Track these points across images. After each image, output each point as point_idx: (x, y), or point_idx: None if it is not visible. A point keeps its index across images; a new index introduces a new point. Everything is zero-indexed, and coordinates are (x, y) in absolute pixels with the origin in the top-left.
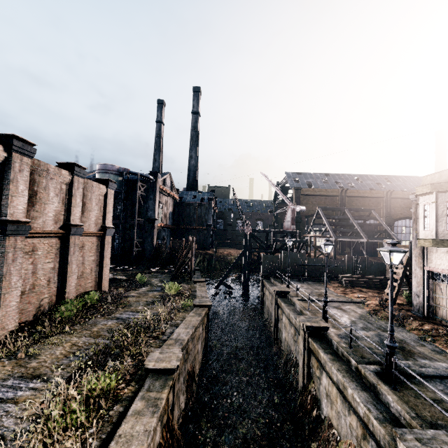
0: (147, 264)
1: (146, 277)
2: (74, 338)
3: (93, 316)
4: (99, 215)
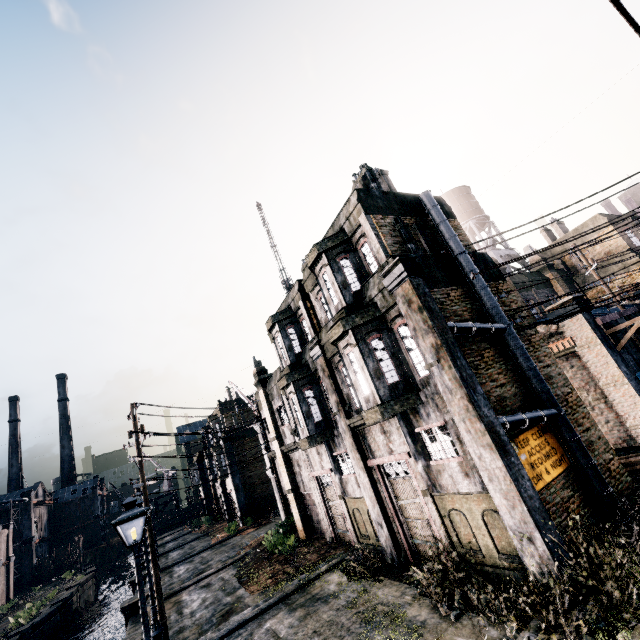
0: (29, 587)
1: (37, 591)
2: (20, 610)
3: (19, 607)
4: (5, 550)
